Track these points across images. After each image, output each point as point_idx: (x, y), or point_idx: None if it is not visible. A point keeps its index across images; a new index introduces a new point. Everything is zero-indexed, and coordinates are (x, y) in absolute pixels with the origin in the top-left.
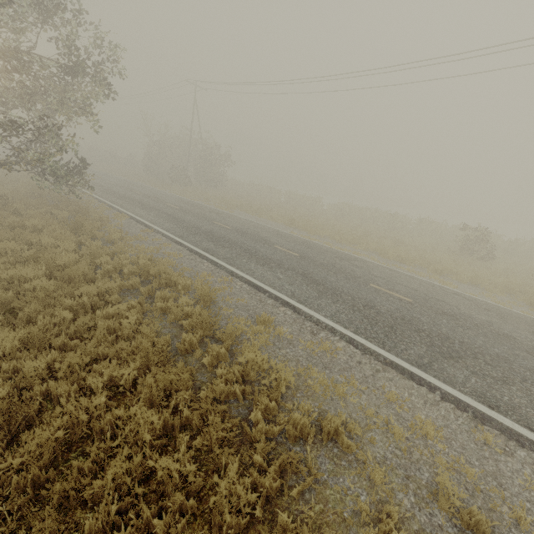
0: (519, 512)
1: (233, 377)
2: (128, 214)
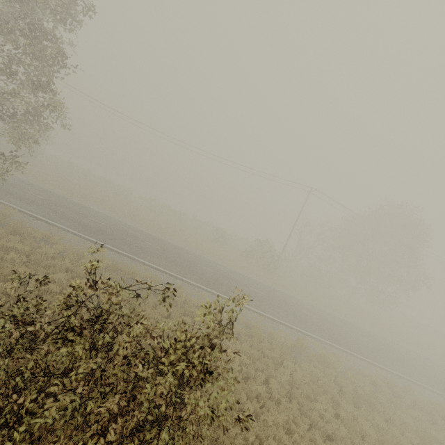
0: (251, 321)
1: (192, 307)
2: (13, 206)
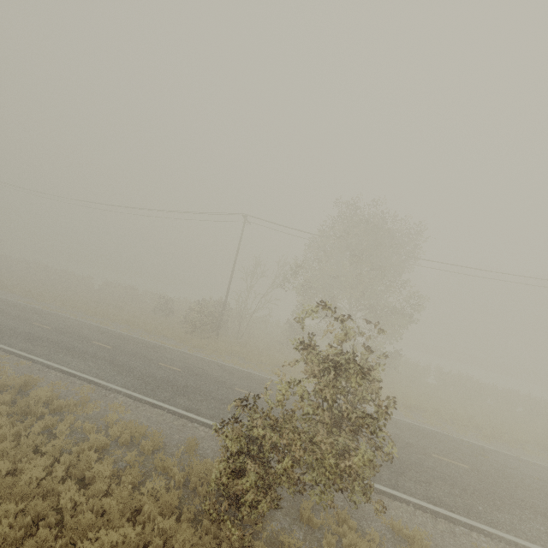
0: None
1: None
2: None
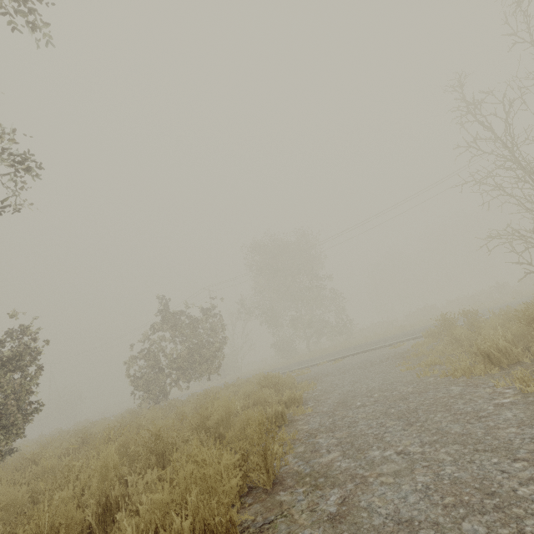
0: None
1: None
2: None
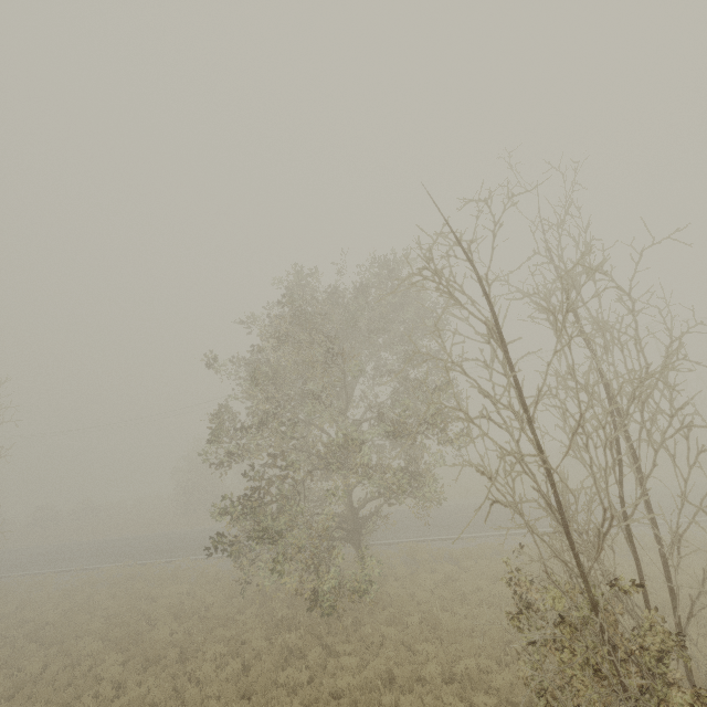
0: None
1: None
2: (405, 540)
